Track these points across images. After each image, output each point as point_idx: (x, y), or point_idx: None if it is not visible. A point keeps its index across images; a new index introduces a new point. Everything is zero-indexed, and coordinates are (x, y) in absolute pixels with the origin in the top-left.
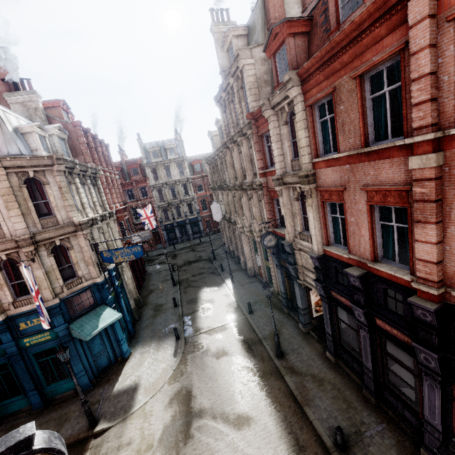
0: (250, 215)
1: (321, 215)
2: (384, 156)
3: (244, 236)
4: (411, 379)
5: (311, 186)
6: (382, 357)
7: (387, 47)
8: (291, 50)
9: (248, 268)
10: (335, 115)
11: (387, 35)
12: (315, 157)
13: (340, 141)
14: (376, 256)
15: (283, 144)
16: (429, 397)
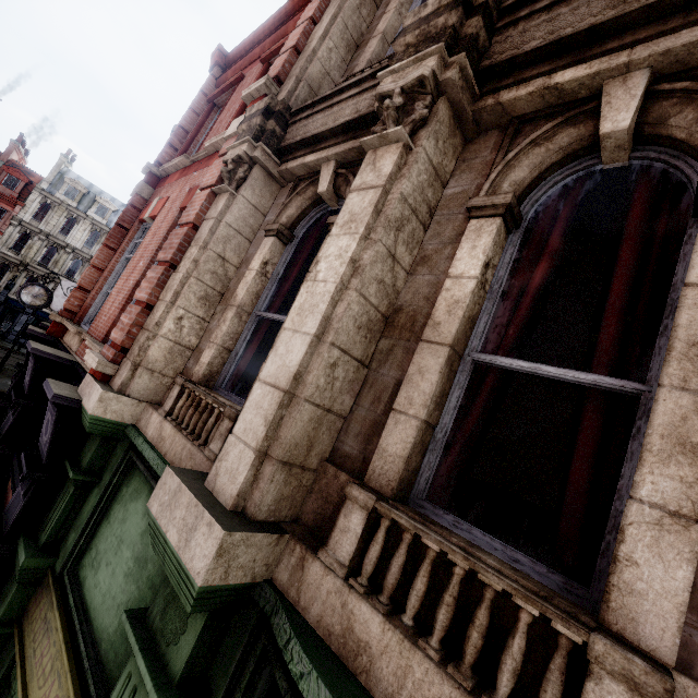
0: None
1: None
2: None
3: None
4: None
5: None
6: None
7: None
8: None
9: None
10: None
11: None
12: None
13: None
14: None
15: None
16: None
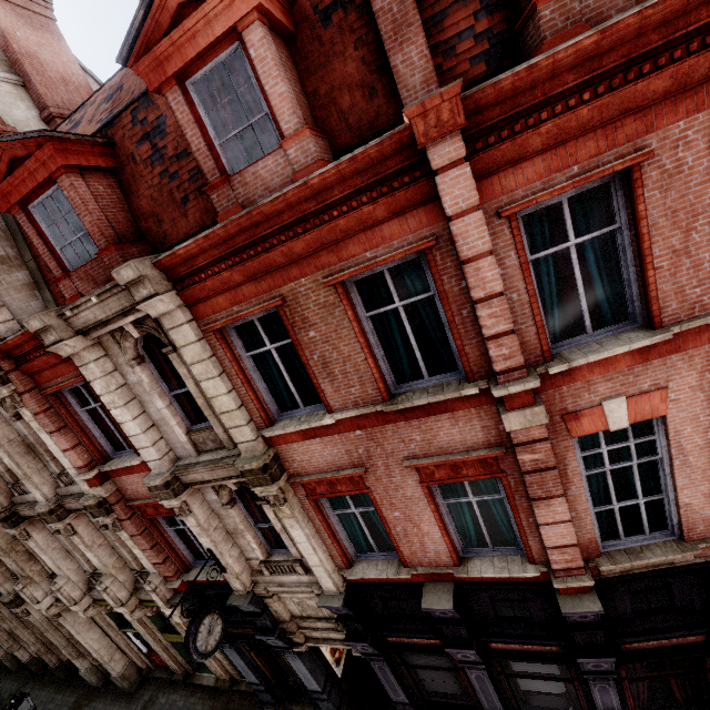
0: (77, 565)
1: (319, 522)
2: (436, 409)
3: (72, 614)
4: (561, 687)
5: (282, 482)
6: (509, 684)
7: (395, 240)
8: (88, 202)
9: (118, 678)
10: (301, 347)
11: (387, 220)
12: (267, 424)
13: (327, 392)
14: (457, 553)
15: (146, 404)
16: (603, 703)
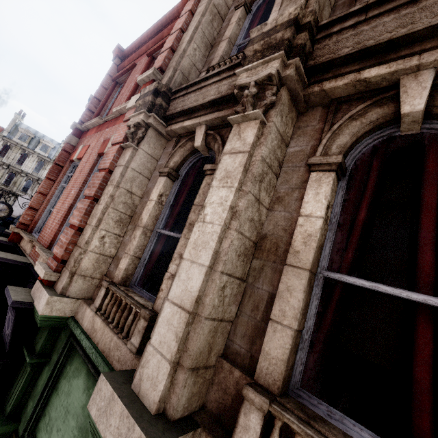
0: None
1: None
2: None
3: None
4: None
5: None
6: None
7: None
8: None
9: None
10: None
11: None
12: None
13: None
14: None
15: None
16: None
